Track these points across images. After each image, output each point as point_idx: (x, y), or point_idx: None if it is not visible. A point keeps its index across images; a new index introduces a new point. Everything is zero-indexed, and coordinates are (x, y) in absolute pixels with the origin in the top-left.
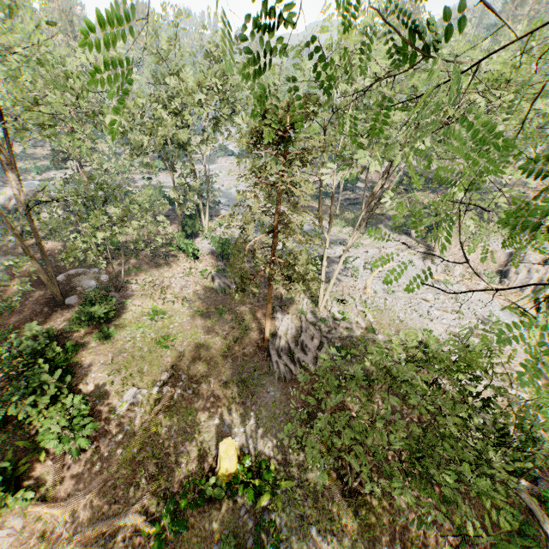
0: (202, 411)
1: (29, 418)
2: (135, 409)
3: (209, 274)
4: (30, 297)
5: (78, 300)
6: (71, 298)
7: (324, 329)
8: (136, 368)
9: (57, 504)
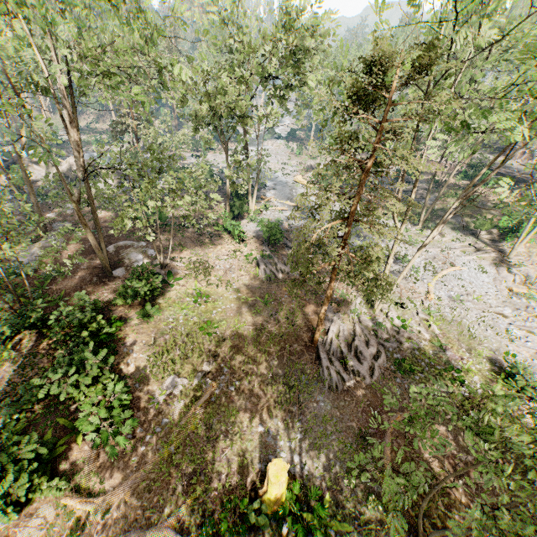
0: (245, 413)
1: (70, 395)
2: (174, 400)
3: (254, 259)
4: (81, 265)
5: (125, 273)
6: (119, 271)
7: (381, 336)
8: (178, 353)
9: (89, 500)
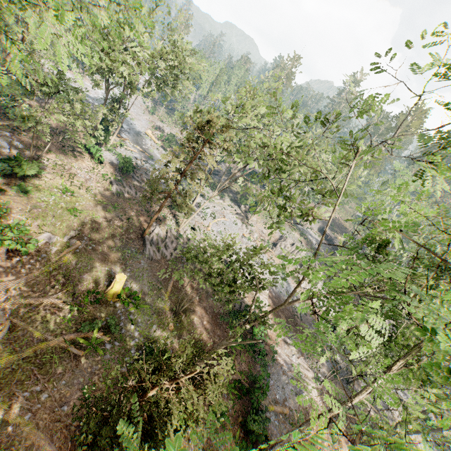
0: (98, 260)
1: None
2: (49, 246)
3: (109, 179)
4: None
5: None
6: None
7: (180, 240)
8: (50, 222)
9: None
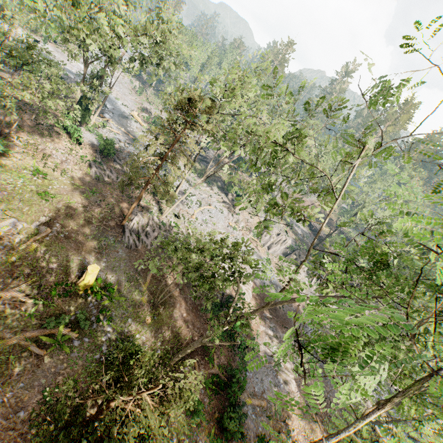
0: (70, 249)
1: None
2: (14, 233)
3: (88, 161)
4: None
5: None
6: None
7: (163, 228)
8: (17, 206)
9: None
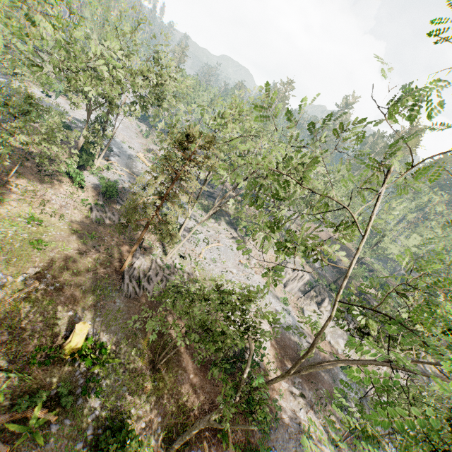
0: (60, 304)
1: None
2: None
3: (89, 204)
4: None
5: None
6: None
7: (166, 272)
8: (4, 258)
9: None
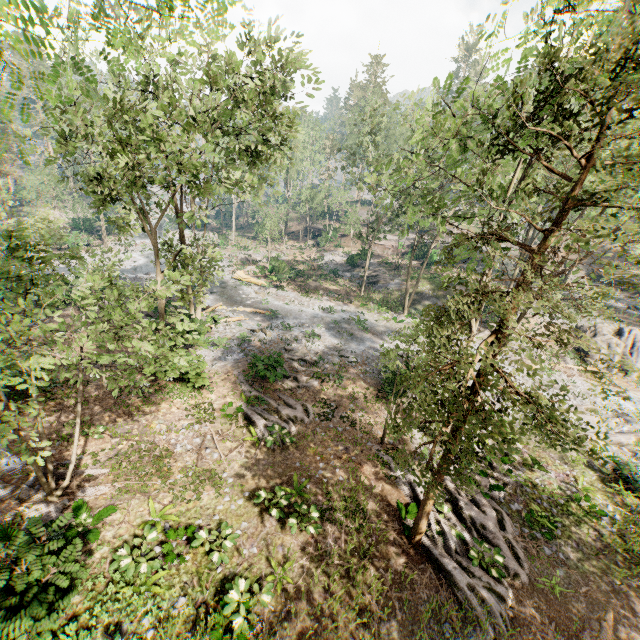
0: None
1: None
2: None
3: (239, 412)
4: None
5: None
6: None
7: (484, 483)
8: None
9: None
